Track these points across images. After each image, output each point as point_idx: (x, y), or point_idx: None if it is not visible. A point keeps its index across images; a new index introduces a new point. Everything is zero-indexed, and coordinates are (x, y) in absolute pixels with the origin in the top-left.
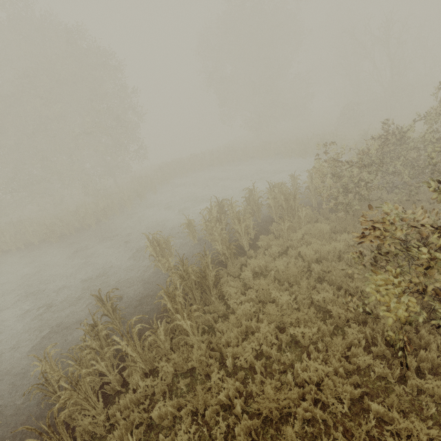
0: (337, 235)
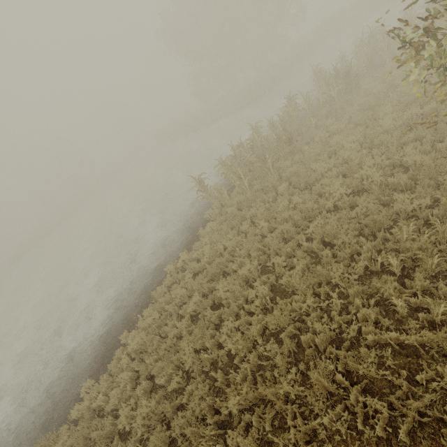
0: None
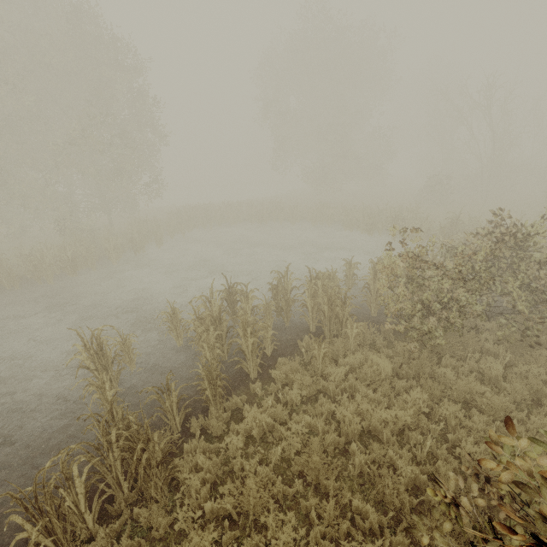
0: (402, 383)
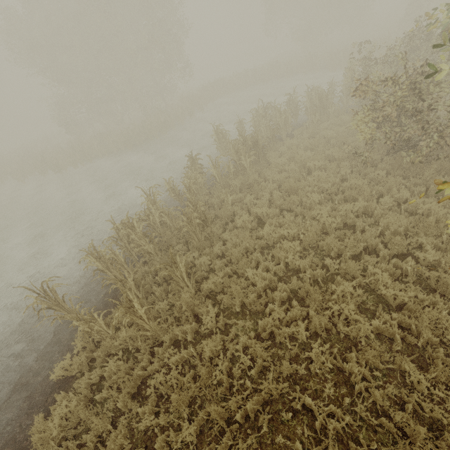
0: None
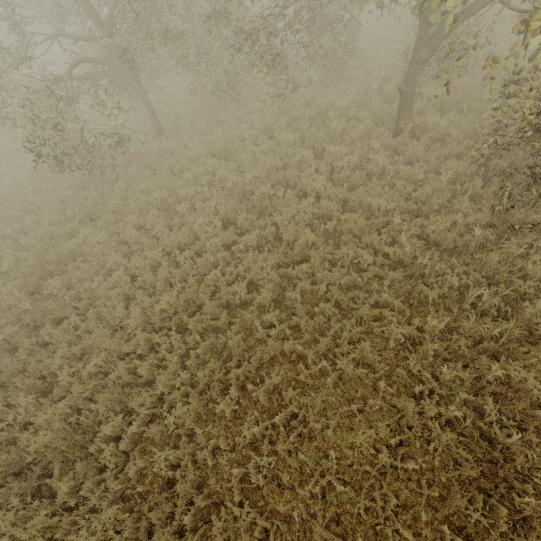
0: None
